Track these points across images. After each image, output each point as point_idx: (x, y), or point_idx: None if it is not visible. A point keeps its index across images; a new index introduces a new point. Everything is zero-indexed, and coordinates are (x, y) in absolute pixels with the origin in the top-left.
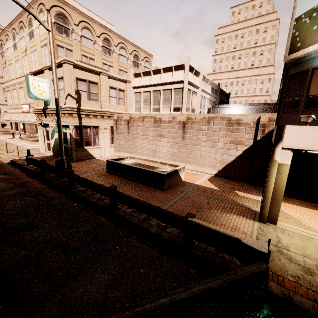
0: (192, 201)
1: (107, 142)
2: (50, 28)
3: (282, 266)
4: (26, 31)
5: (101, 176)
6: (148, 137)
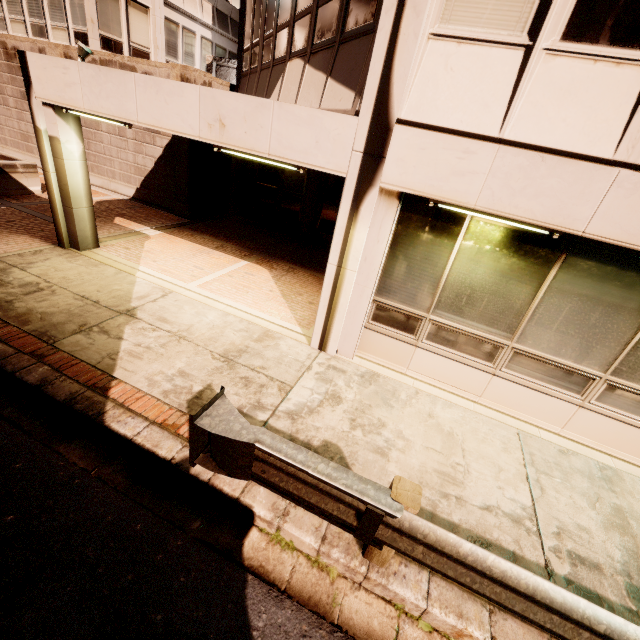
0: None
1: None
2: None
3: None
4: None
5: None
6: (6, 98)
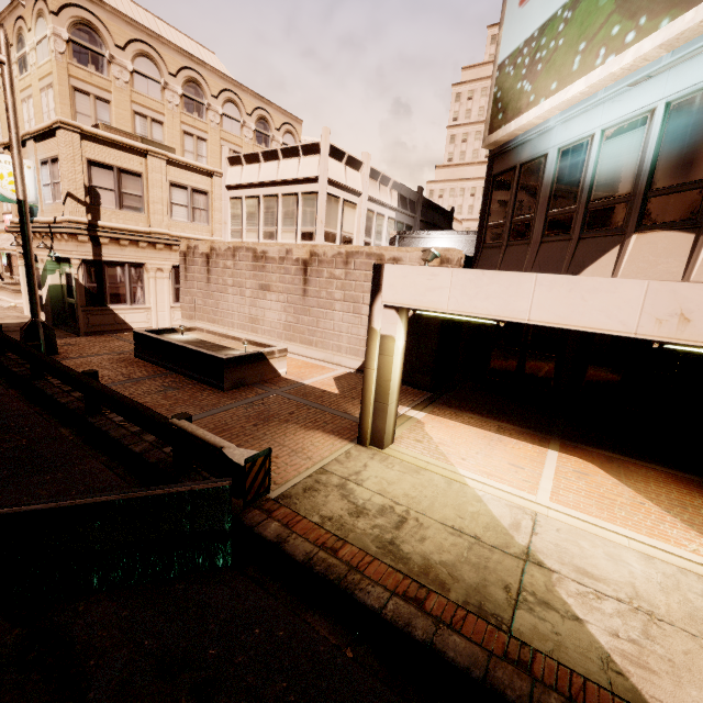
0: (262, 410)
1: (164, 298)
2: (6, 57)
3: (322, 504)
4: (13, 55)
5: (117, 362)
6: (243, 290)
